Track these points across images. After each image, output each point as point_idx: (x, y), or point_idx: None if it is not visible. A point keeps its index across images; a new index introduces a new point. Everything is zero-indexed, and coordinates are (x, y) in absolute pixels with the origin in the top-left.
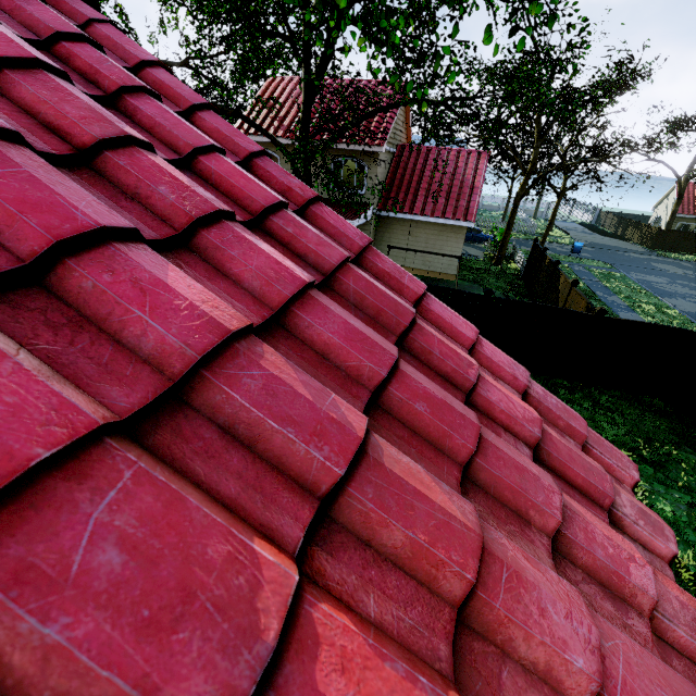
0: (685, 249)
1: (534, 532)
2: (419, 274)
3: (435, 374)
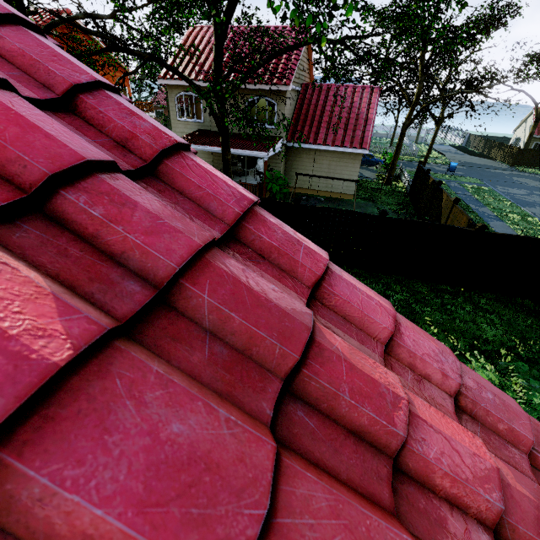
0: (539, 164)
1: None
2: (323, 195)
3: (344, 433)
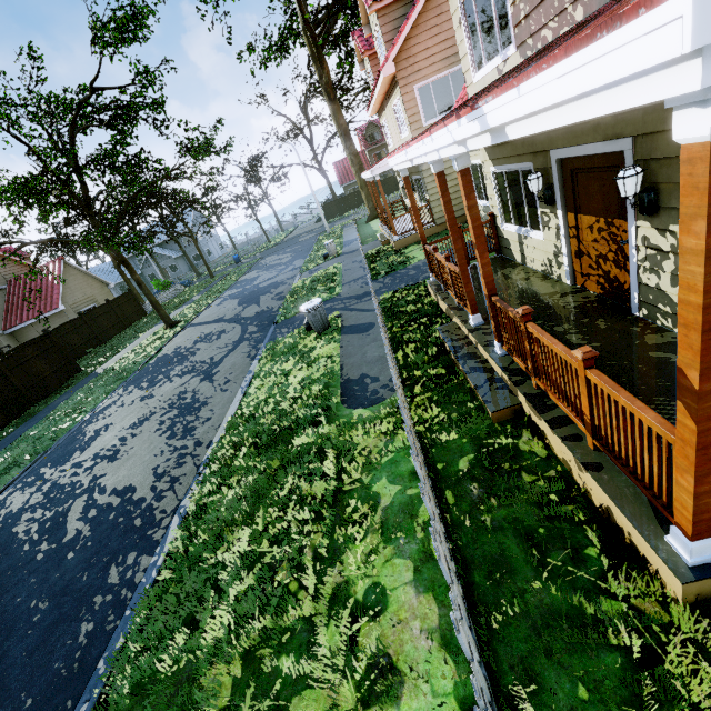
0: (348, 209)
1: None
2: None
3: None
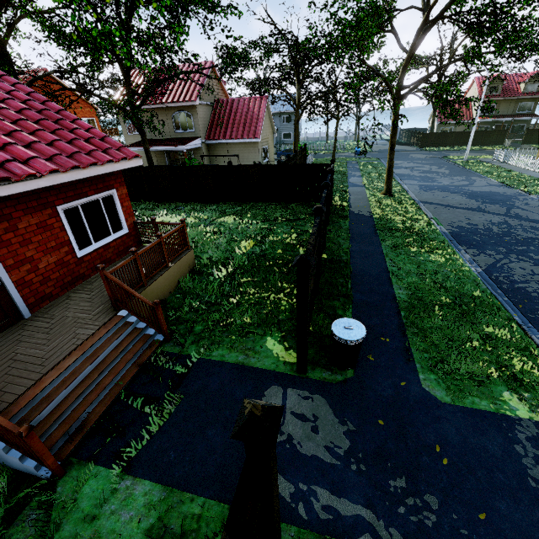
0: (442, 144)
1: (65, 140)
2: None
3: (64, 127)
